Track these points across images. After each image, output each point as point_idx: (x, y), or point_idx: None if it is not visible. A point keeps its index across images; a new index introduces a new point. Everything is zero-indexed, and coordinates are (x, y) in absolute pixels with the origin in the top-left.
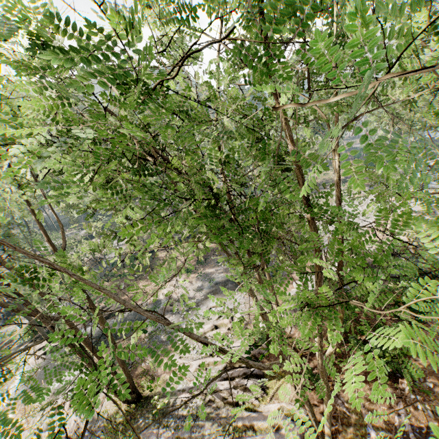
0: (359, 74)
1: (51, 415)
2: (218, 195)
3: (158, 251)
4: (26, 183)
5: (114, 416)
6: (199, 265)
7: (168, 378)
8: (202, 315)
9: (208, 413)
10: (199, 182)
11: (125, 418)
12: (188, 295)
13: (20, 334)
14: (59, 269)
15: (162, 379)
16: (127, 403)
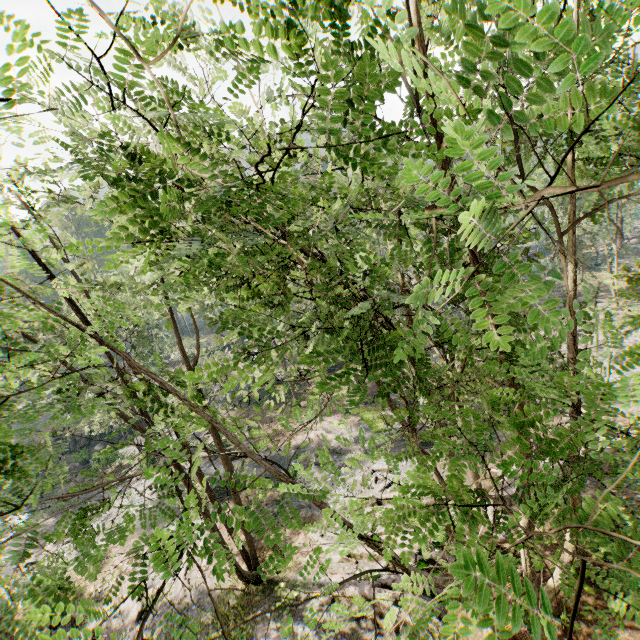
0: (485, 197)
1: (134, 564)
2: (361, 317)
3: (308, 376)
4: (152, 284)
5: (228, 594)
6: (364, 404)
7: (302, 562)
8: (360, 479)
9: (351, 631)
10: (333, 299)
11: (209, 593)
12: (343, 446)
13: (138, 459)
14: (169, 391)
15: (294, 561)
16: (244, 581)
